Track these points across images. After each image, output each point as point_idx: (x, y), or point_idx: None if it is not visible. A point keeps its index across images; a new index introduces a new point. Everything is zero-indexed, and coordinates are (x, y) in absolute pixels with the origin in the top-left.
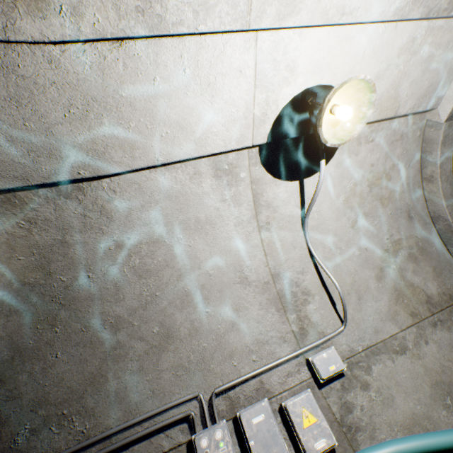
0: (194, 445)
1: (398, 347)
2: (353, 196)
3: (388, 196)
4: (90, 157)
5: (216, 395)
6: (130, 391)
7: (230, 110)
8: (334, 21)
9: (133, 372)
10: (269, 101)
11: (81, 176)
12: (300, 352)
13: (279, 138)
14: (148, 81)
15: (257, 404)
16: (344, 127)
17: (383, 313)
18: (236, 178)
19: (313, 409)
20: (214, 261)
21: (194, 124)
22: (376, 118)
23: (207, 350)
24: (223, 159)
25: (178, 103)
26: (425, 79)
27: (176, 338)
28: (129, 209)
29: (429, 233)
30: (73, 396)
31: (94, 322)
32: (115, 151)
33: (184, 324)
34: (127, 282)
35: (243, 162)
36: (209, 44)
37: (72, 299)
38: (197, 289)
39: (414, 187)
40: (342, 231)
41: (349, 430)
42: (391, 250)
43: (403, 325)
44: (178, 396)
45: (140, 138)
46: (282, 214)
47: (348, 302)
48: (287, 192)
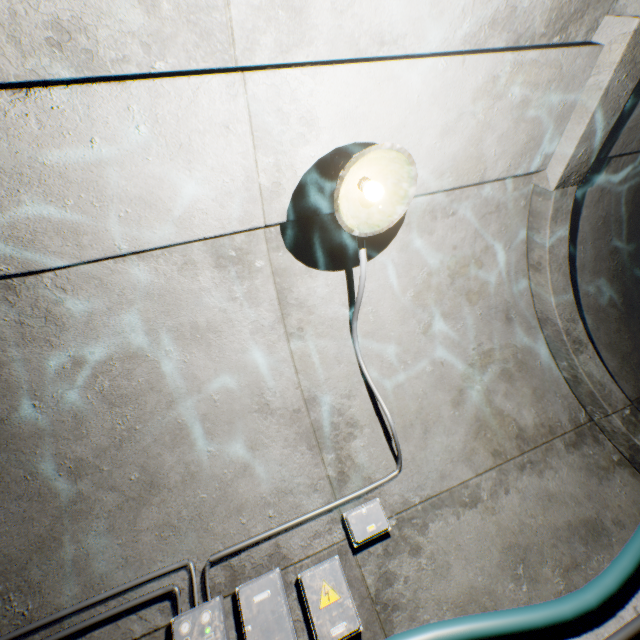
0: (173, 631)
1: (468, 498)
2: (427, 290)
3: (479, 290)
4: (13, 247)
5: (214, 563)
6: (94, 559)
7: (221, 179)
8: (371, 53)
9: (99, 534)
10: (281, 166)
11: (4, 272)
12: (334, 505)
13: (305, 215)
14: (83, 143)
15: (264, 576)
16: (382, 208)
17: (455, 451)
18: (250, 268)
19: (336, 583)
20: (222, 382)
21: (168, 200)
22: (452, 185)
23: (207, 503)
24: (227, 243)
25: (137, 172)
26: (521, 132)
27: (164, 487)
28: (90, 313)
29: (534, 340)
30: (12, 566)
31: (44, 467)
32: (49, 238)
33: (176, 468)
34: (92, 412)
35: (259, 246)
36: (171, 92)
37: (11, 437)
38: (196, 421)
39: (517, 278)
40: (409, 338)
41: (384, 609)
42: (477, 365)
43: (481, 468)
44: (161, 565)
45: (86, 220)
46: (321, 316)
47: (410, 437)
48: (328, 287)
